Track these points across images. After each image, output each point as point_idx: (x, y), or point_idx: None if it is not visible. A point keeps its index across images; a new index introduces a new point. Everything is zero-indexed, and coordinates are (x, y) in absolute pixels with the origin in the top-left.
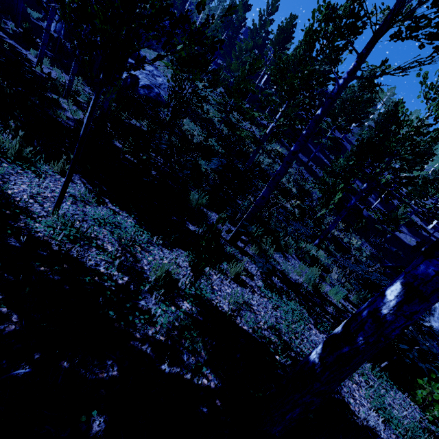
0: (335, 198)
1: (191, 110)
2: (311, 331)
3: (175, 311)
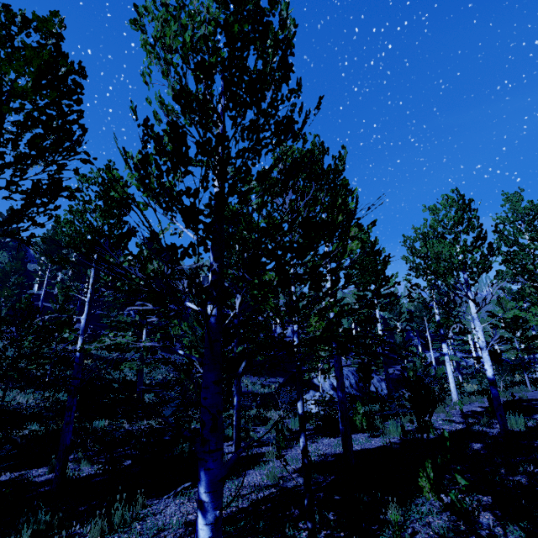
0: None
1: None
2: (317, 445)
3: (296, 479)
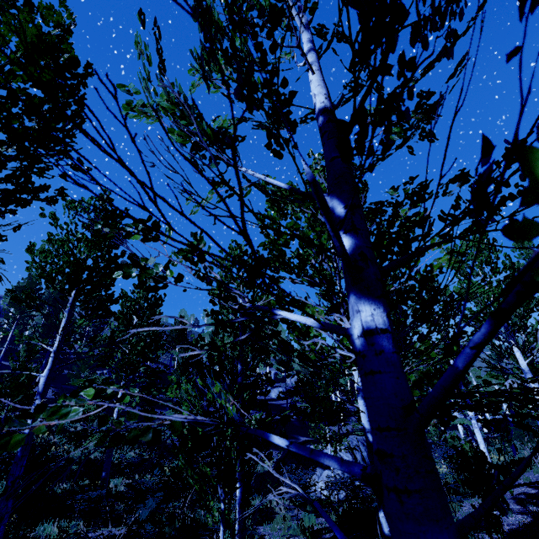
0: None
1: None
2: None
3: None
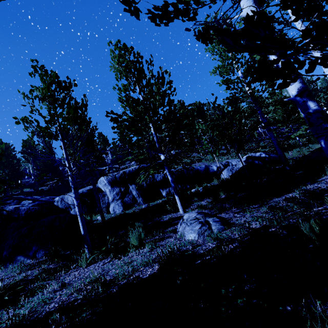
0: None
1: None
2: None
3: None
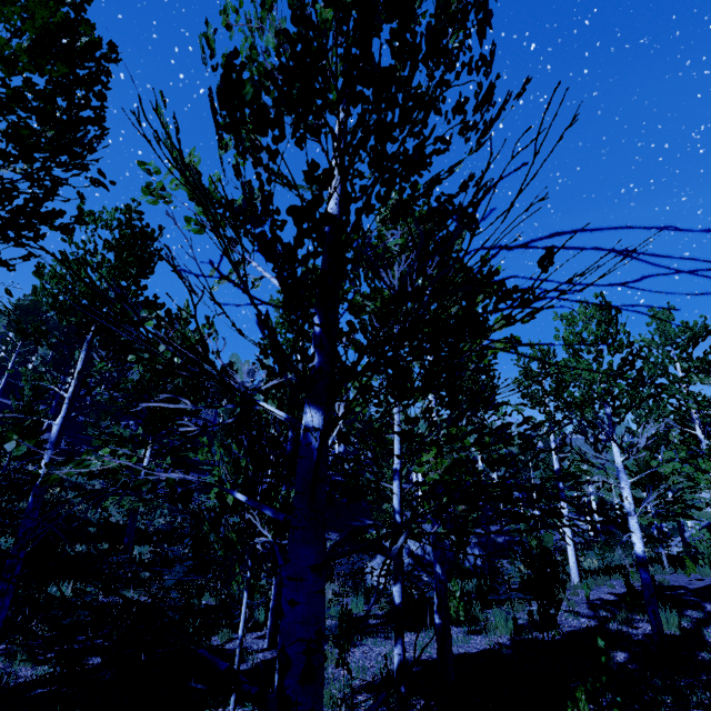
0: None
1: None
2: (392, 644)
3: (366, 704)
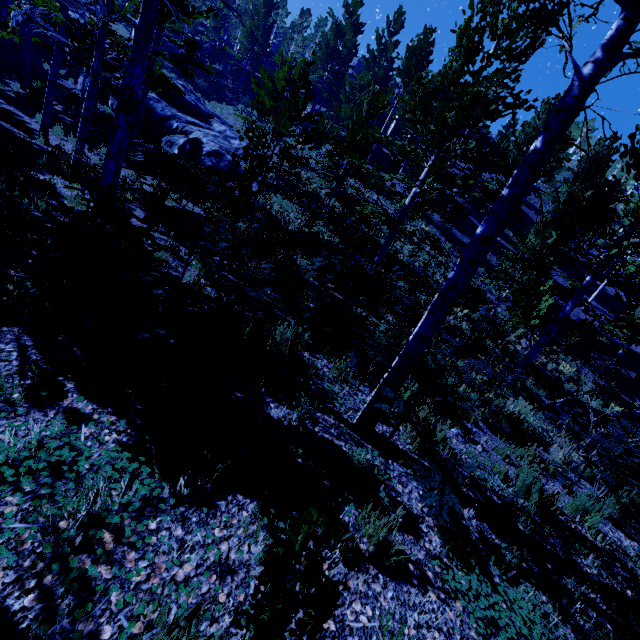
0: (541, 306)
1: (283, 182)
2: None
3: None
